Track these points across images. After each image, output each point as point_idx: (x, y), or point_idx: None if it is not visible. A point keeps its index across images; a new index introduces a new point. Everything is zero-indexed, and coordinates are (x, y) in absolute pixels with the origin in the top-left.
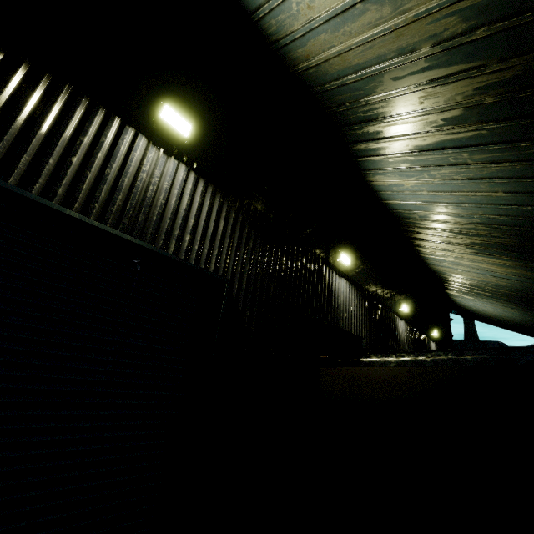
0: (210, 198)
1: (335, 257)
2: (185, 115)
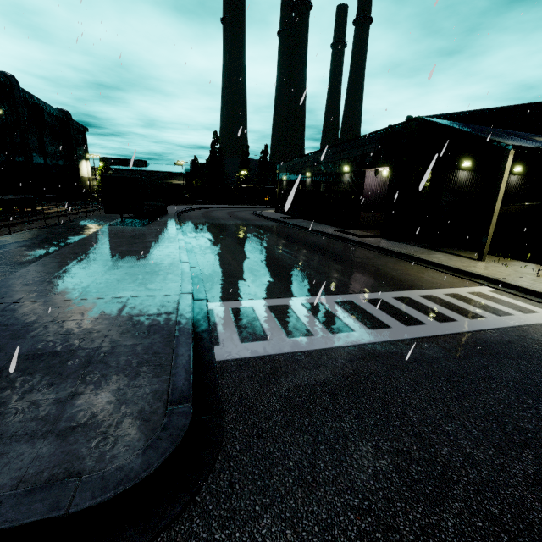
0: (472, 175)
1: (513, 169)
2: (467, 159)
